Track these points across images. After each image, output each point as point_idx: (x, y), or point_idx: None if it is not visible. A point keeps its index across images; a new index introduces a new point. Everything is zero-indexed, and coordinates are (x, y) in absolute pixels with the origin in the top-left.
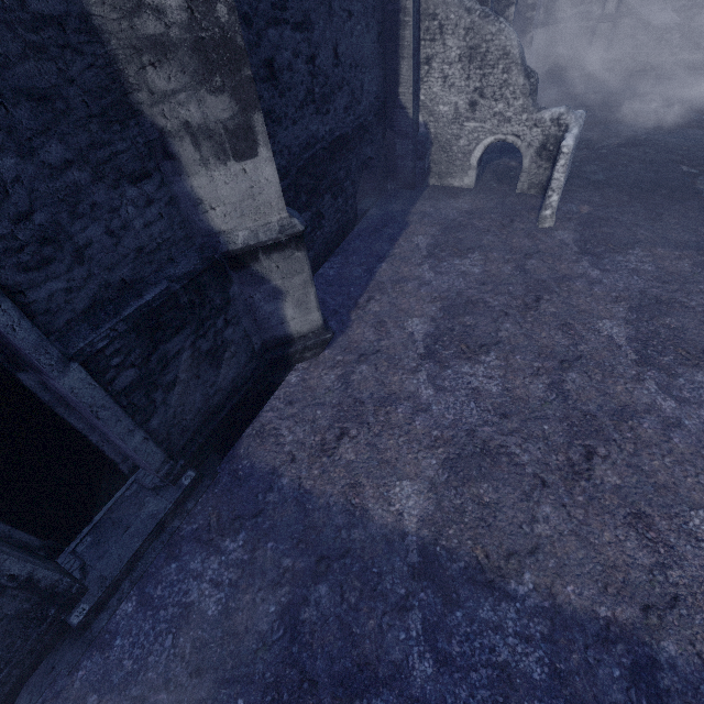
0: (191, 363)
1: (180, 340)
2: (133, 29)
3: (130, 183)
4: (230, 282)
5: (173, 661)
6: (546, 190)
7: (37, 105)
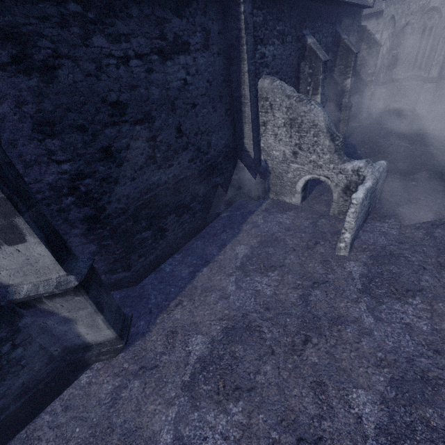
0: None
1: None
2: None
3: None
4: (20, 316)
5: None
6: None
7: None
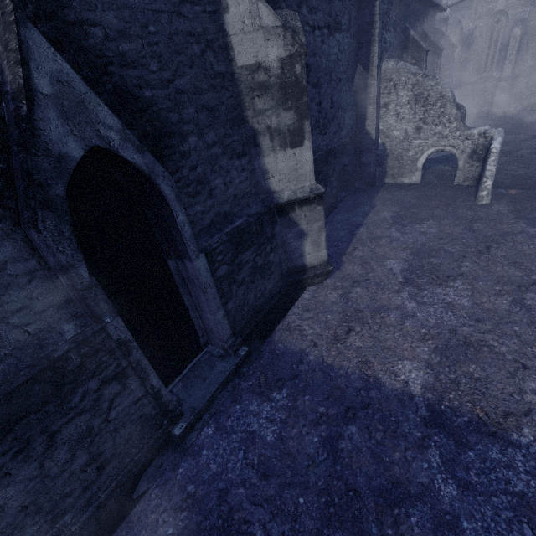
0: (252, 271)
1: (249, 254)
2: (253, 79)
3: (236, 158)
4: (276, 223)
5: (246, 468)
6: (478, 181)
7: (208, 113)
